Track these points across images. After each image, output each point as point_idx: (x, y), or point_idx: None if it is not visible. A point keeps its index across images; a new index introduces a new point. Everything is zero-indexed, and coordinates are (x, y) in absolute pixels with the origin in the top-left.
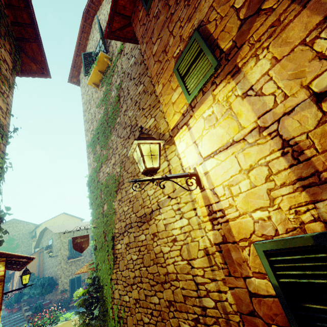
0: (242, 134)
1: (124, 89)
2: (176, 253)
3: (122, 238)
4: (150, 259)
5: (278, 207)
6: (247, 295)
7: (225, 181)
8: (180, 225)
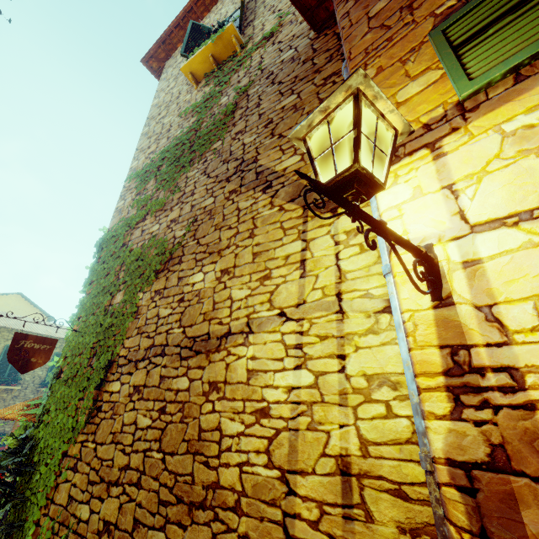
0: None
1: (252, 97)
2: (255, 444)
3: (131, 372)
4: (183, 439)
5: None
6: None
7: None
8: (289, 381)
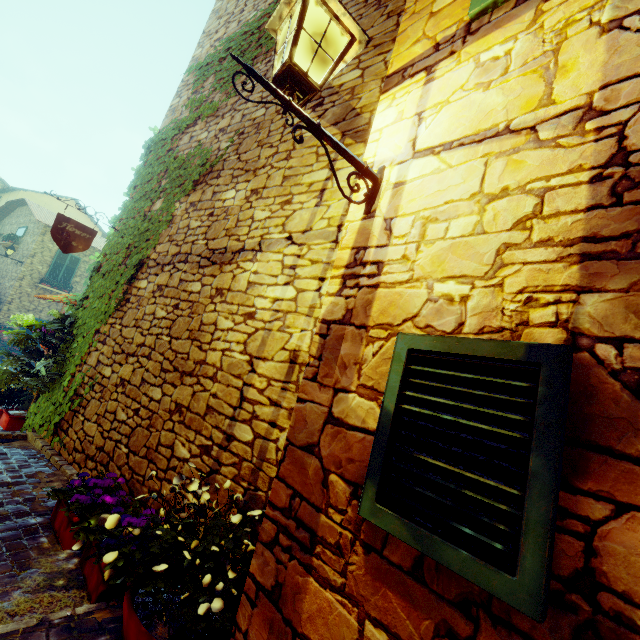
0: (538, 116)
1: None
2: (238, 337)
3: (157, 274)
4: (187, 329)
5: (499, 283)
6: (323, 418)
7: (427, 208)
8: (277, 294)
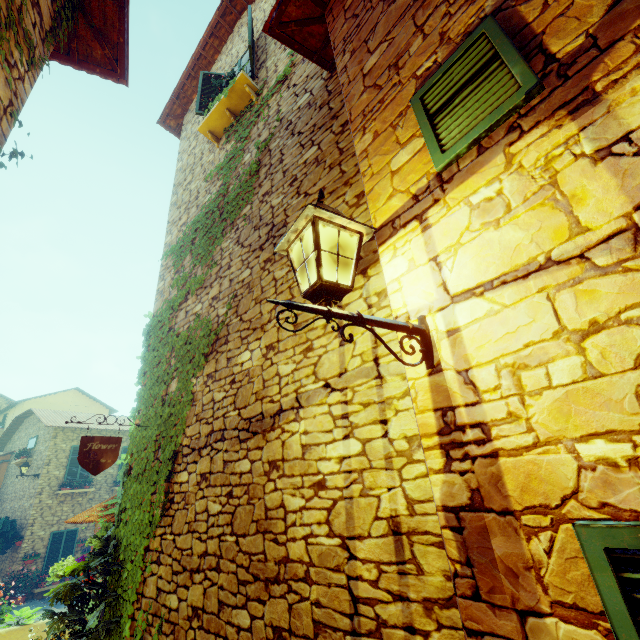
0: (579, 244)
1: (274, 152)
2: (316, 516)
3: (196, 461)
4: (252, 520)
5: None
6: None
7: (505, 354)
8: (340, 451)
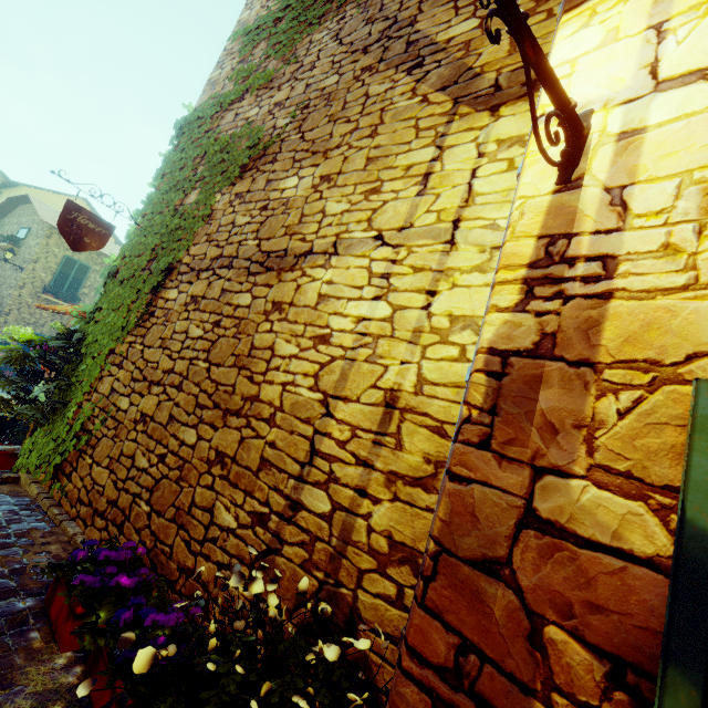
0: None
1: None
2: (306, 368)
3: (192, 282)
4: (232, 353)
5: None
6: (513, 515)
7: None
8: (362, 311)
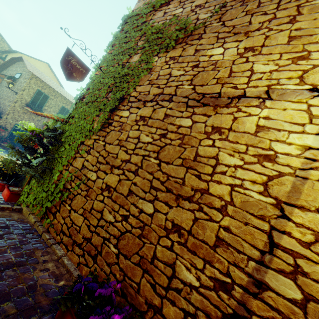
0: None
1: None
2: (252, 176)
3: (139, 107)
4: (179, 156)
5: None
6: None
7: None
8: (307, 142)
